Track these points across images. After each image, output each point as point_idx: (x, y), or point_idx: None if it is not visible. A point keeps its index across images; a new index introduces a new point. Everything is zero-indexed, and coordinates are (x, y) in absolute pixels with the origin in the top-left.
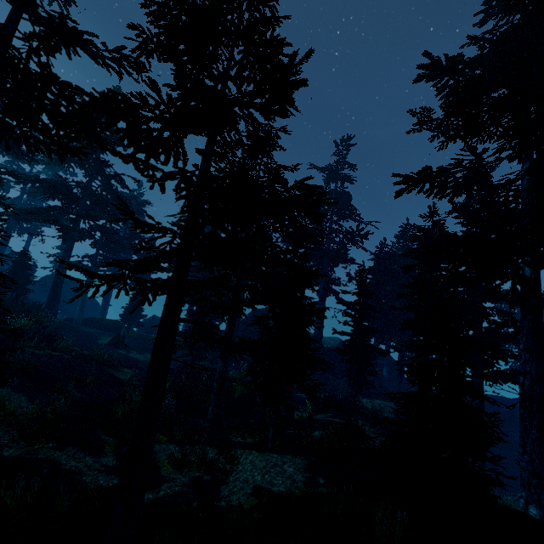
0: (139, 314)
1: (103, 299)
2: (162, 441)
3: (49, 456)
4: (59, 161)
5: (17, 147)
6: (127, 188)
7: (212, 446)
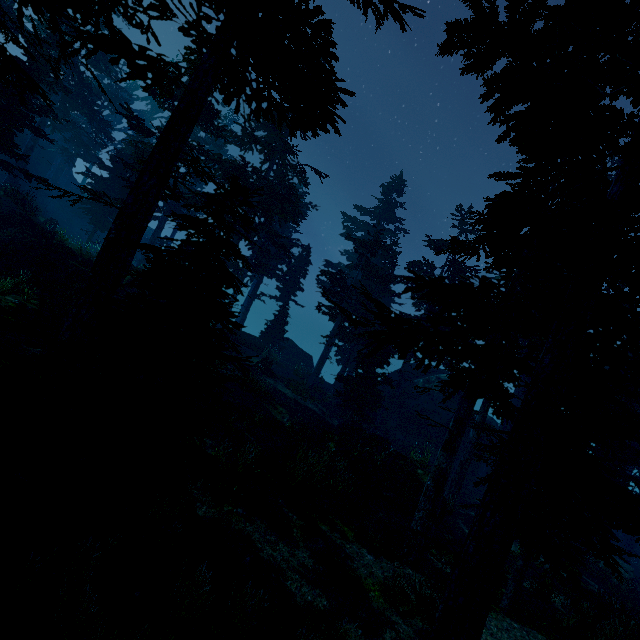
0: (281, 335)
1: (244, 309)
2: (350, 538)
3: (242, 530)
4: (241, 141)
5: (212, 117)
6: (304, 183)
7: (427, 578)
